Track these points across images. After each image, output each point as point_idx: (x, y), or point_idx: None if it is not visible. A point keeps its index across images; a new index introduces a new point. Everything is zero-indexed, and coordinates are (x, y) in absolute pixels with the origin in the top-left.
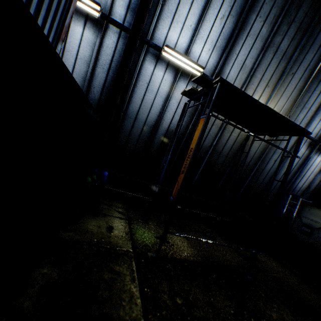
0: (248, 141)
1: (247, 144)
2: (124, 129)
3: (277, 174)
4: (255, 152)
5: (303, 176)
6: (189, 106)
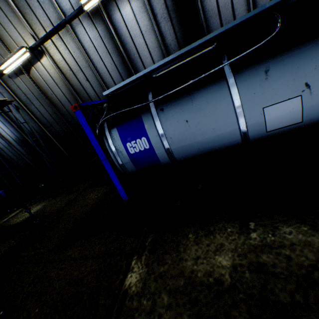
0: (48, 94)
1: (50, 97)
2: (8, 157)
3: (105, 89)
4: (64, 95)
5: (139, 52)
6: (0, 118)
